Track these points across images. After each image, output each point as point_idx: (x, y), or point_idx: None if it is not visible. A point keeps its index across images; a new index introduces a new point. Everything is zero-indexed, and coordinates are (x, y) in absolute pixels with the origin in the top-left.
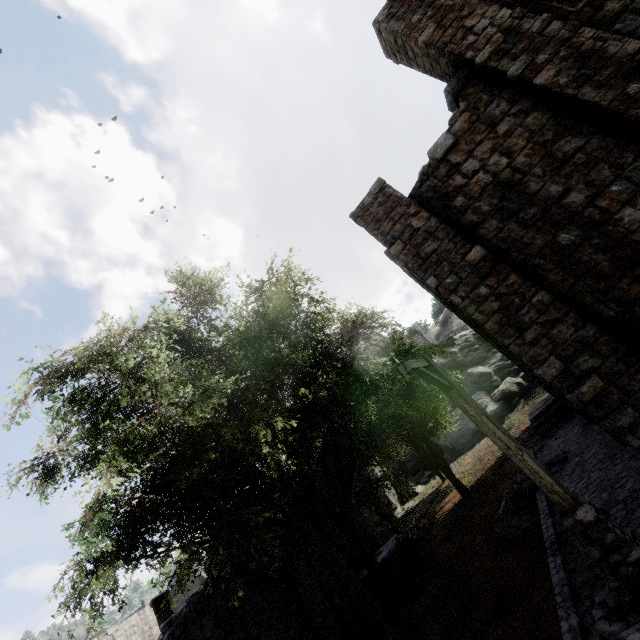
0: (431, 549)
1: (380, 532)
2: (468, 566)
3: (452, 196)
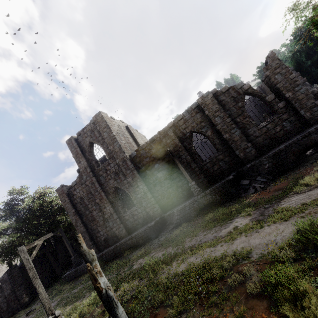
0: None
1: None
2: None
3: (74, 195)
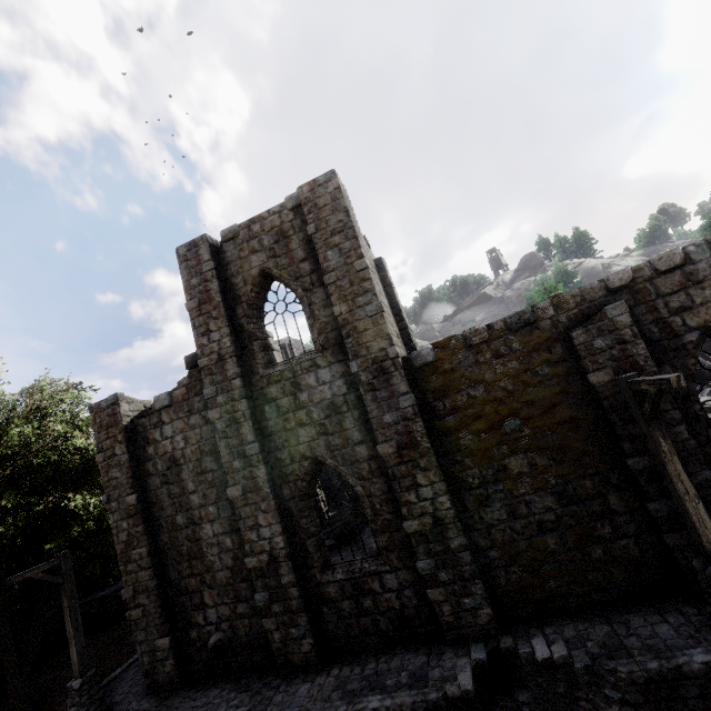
0: None
1: None
2: None
3: (149, 443)
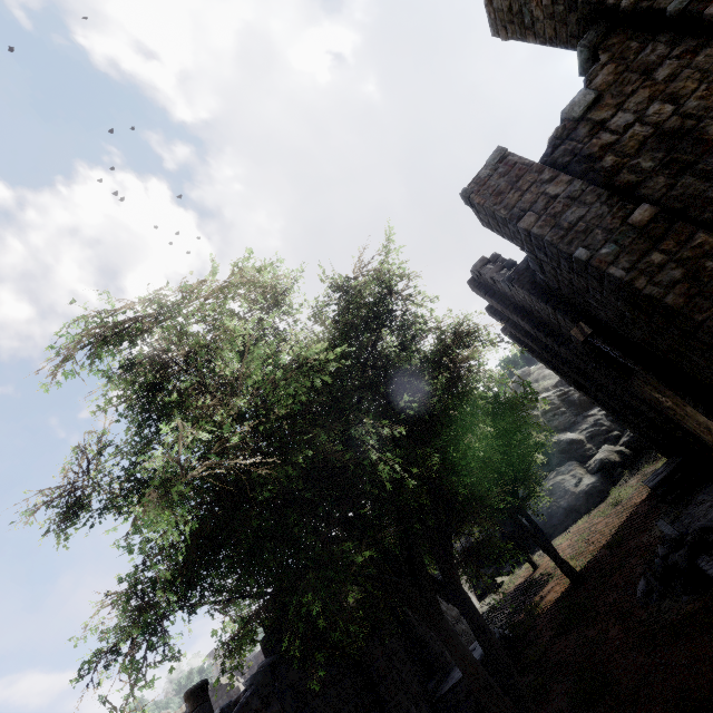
0: (541, 647)
1: (462, 629)
2: (608, 665)
3: (598, 157)
